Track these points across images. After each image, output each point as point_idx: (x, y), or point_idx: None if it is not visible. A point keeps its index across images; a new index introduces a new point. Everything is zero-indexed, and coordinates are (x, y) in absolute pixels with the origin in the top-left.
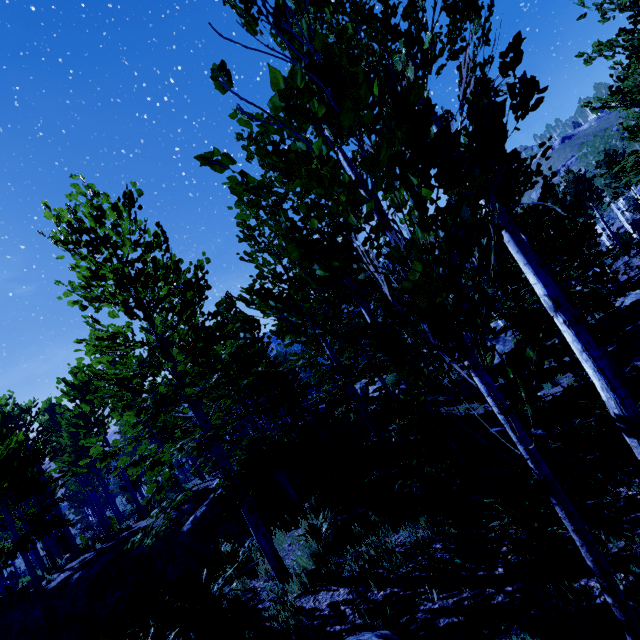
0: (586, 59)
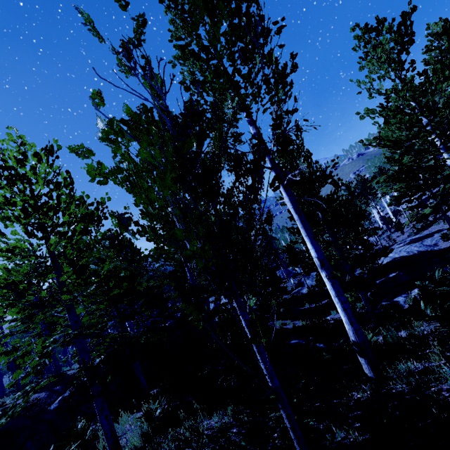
0: (360, 116)
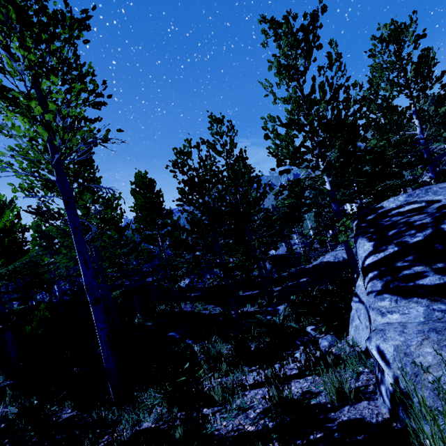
0: (265, 122)
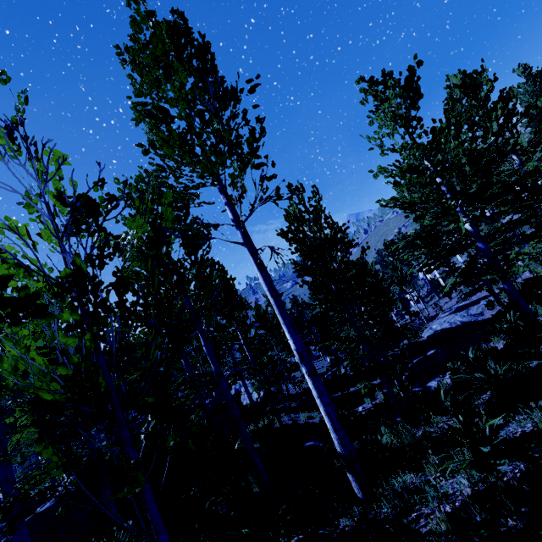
0: (374, 174)
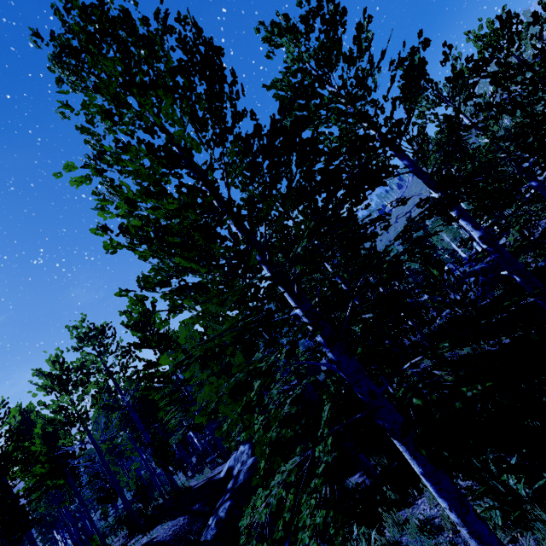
0: None
